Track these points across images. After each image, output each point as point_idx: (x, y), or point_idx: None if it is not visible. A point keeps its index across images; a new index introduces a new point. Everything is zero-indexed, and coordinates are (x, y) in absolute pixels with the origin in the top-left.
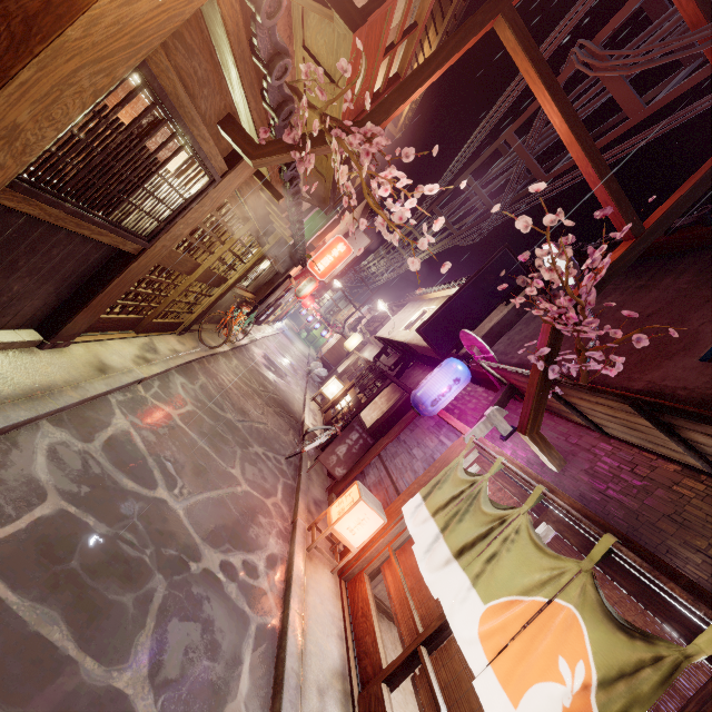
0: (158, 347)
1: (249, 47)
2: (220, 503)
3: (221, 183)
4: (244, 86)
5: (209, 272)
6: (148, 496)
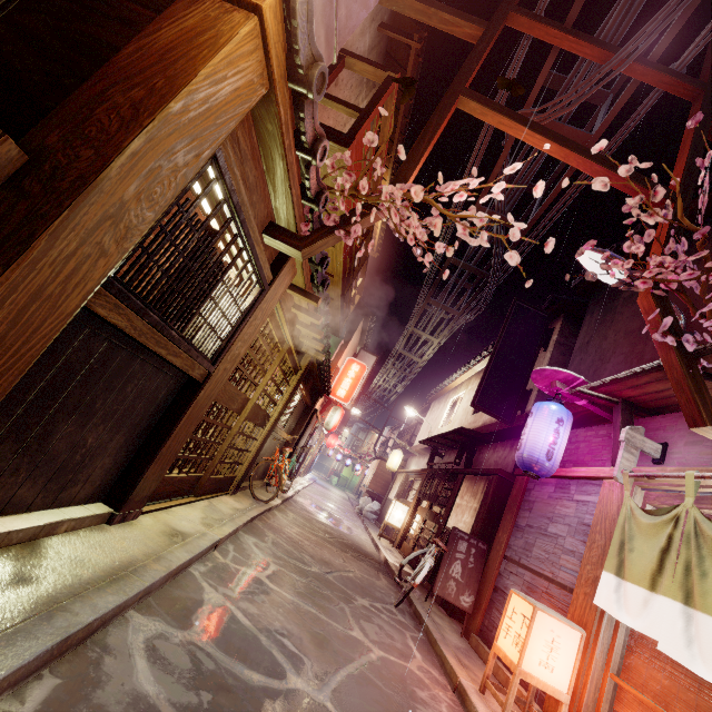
0: (219, 508)
1: (293, 139)
2: (364, 680)
3: (269, 292)
4: (290, 178)
5: (256, 406)
6: (282, 690)
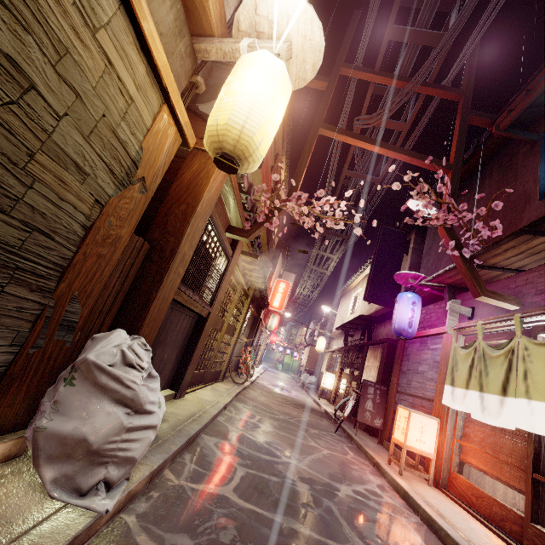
0: (218, 389)
1: (238, 190)
2: (321, 461)
3: (232, 260)
4: (238, 206)
5: (229, 324)
6: (281, 462)
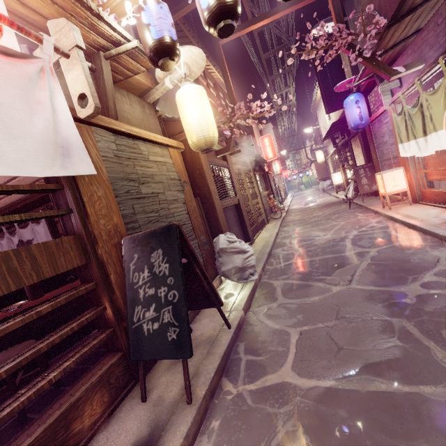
0: (269, 228)
1: None
2: (339, 229)
3: (229, 166)
4: None
5: (251, 194)
6: (315, 240)
